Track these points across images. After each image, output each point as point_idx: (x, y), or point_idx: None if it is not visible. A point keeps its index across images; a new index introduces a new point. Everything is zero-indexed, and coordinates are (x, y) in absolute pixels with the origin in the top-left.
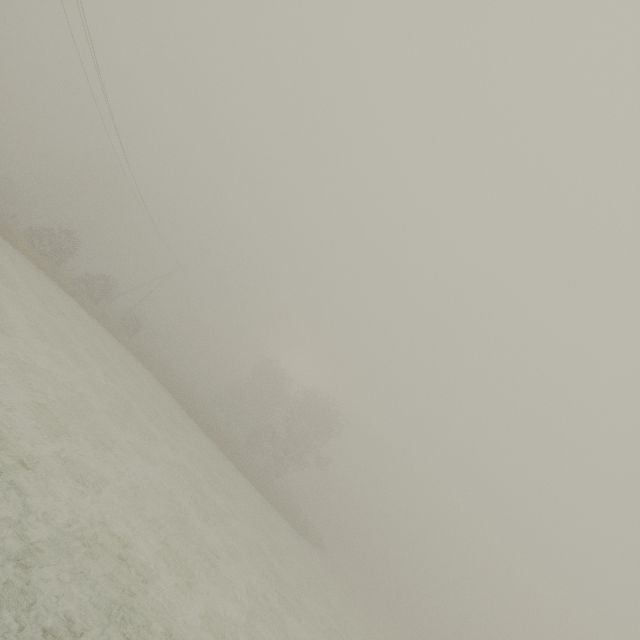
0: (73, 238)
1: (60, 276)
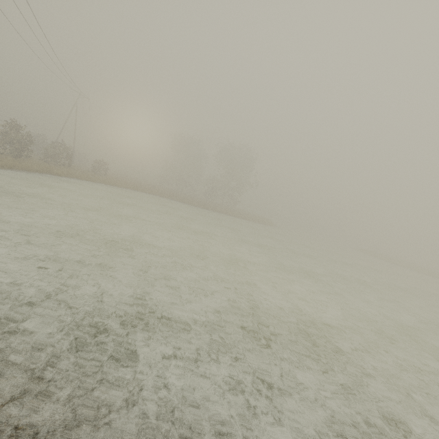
0: (19, 127)
1: (53, 169)
